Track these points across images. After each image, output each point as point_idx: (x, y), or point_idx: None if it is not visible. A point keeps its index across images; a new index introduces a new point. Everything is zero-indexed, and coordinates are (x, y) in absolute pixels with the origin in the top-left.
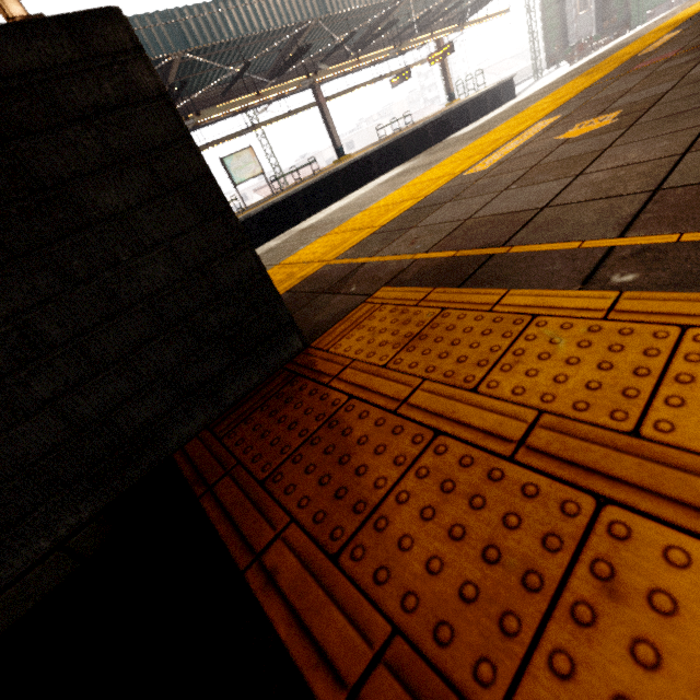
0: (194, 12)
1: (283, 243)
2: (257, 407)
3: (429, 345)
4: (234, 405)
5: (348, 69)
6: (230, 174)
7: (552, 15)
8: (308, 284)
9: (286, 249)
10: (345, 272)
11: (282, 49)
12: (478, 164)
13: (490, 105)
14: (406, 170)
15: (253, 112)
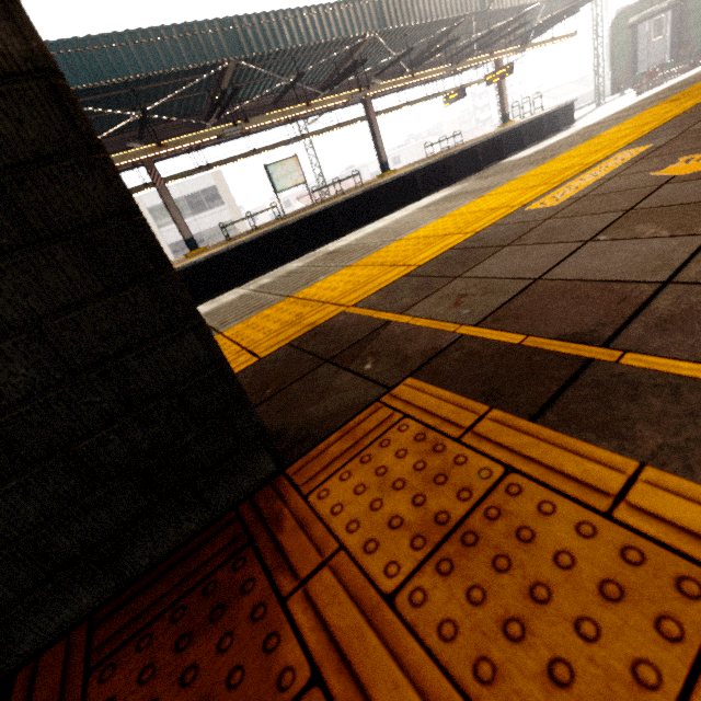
0: (252, 21)
1: (305, 267)
2: (170, 603)
3: (482, 571)
4: (145, 575)
5: (401, 85)
6: (272, 181)
7: (622, 41)
8: (315, 340)
9: (305, 276)
10: (362, 332)
11: (337, 62)
12: (544, 197)
13: (546, 129)
14: (453, 194)
15: (303, 122)
